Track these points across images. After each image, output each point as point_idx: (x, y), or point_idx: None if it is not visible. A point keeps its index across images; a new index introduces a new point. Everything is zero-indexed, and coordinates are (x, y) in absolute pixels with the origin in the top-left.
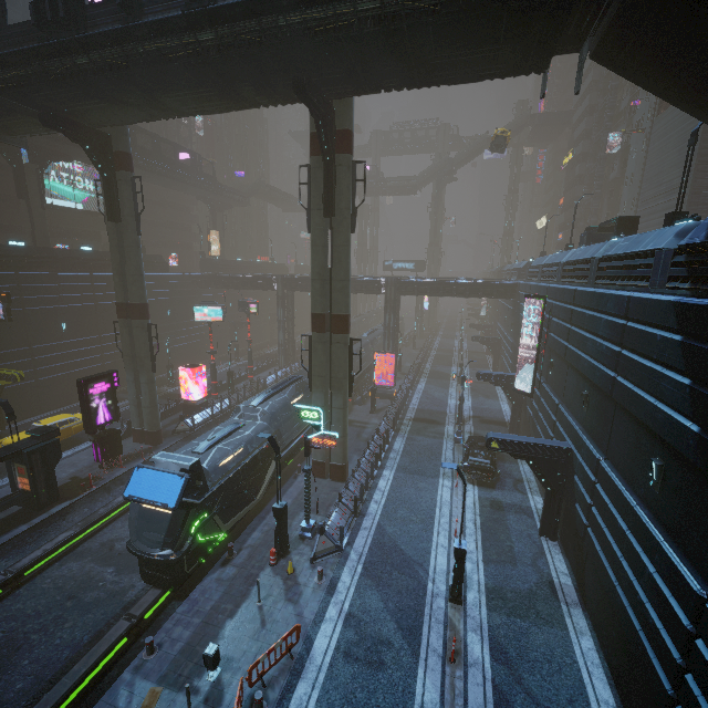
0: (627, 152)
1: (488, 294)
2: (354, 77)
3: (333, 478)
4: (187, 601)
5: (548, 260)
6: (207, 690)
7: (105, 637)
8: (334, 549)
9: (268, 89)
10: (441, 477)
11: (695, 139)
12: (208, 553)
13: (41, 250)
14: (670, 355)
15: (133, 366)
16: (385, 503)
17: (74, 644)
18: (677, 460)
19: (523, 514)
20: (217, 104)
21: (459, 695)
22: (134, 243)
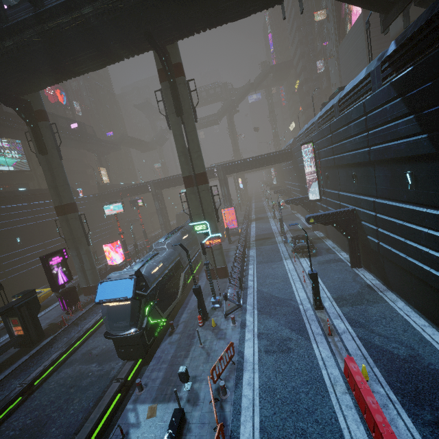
0: (328, 71)
1: (277, 161)
2: (178, 26)
3: (220, 277)
4: (154, 358)
5: (306, 126)
6: (187, 396)
7: (106, 395)
8: (236, 307)
9: (128, 43)
10: (284, 259)
11: (368, 25)
12: (158, 332)
13: None
14: (398, 111)
15: (74, 245)
16: (257, 280)
17: (84, 409)
18: (420, 163)
19: (338, 262)
20: (97, 62)
21: (342, 348)
22: (59, 165)
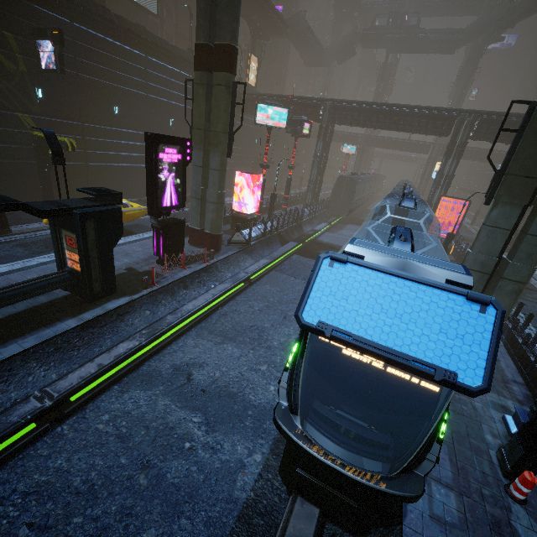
0: None
1: None
2: None
3: None
4: None
5: None
6: None
7: None
8: None
9: None
10: None
11: None
12: None
13: (97, 6)
14: None
15: (203, 145)
16: None
17: None
18: None
19: None
20: None
21: None
22: None
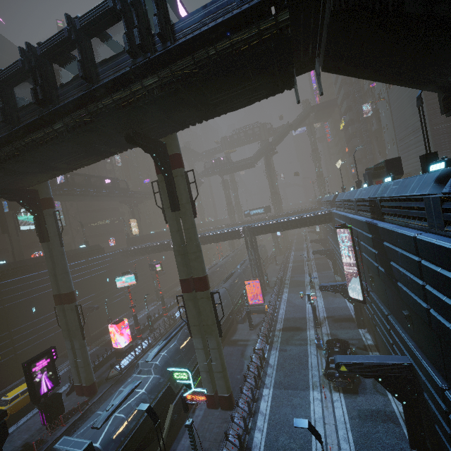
0: (378, 112)
1: (313, 223)
2: (166, 123)
3: (223, 408)
4: None
5: (345, 196)
6: None
7: None
8: None
9: (115, 143)
10: (311, 388)
11: (421, 102)
12: None
13: (16, 263)
14: None
15: (69, 338)
16: (267, 430)
17: None
18: None
19: (390, 422)
20: (89, 159)
21: None
22: (59, 253)
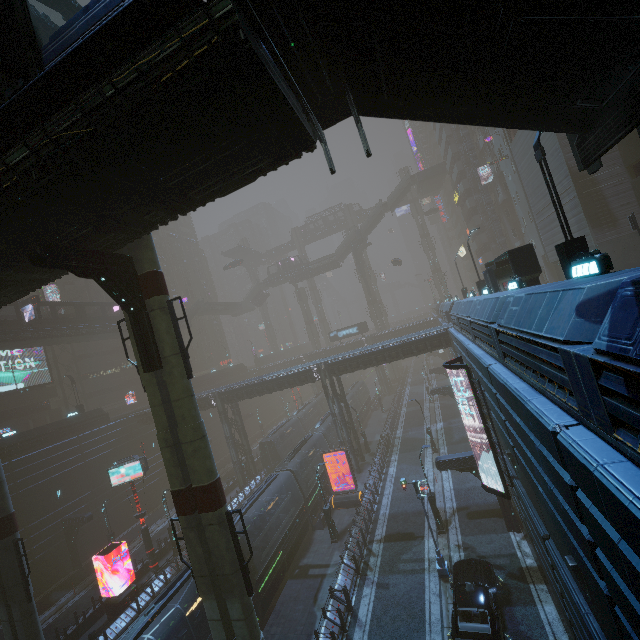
0: (503, 176)
1: (423, 350)
2: (106, 226)
3: None
4: None
5: (459, 309)
6: None
7: None
8: None
9: (31, 266)
10: None
11: (541, 152)
12: None
13: None
14: None
15: (4, 600)
16: None
17: None
18: None
19: None
20: (4, 293)
21: None
22: None
